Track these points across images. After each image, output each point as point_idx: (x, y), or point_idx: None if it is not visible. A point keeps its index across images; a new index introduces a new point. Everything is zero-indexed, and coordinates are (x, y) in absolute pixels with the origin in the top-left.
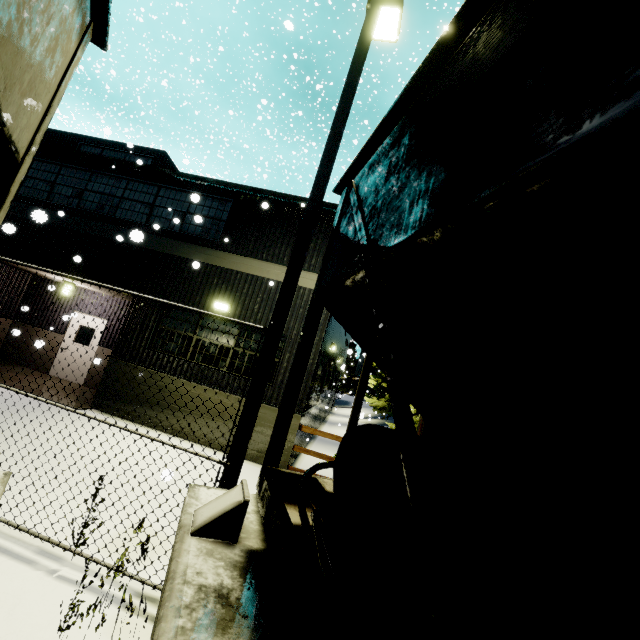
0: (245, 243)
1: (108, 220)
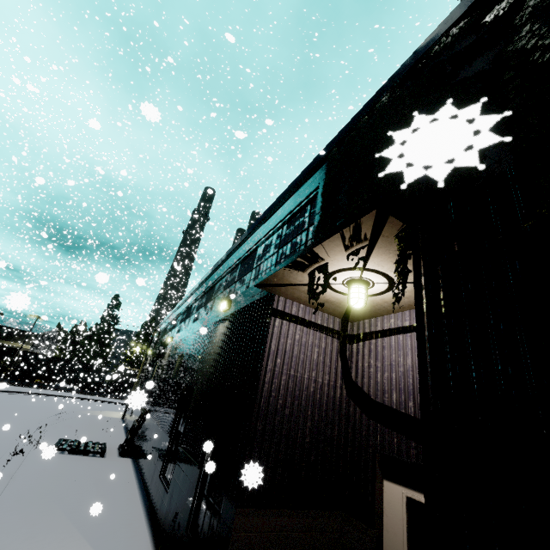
0: (11, 339)
1: None
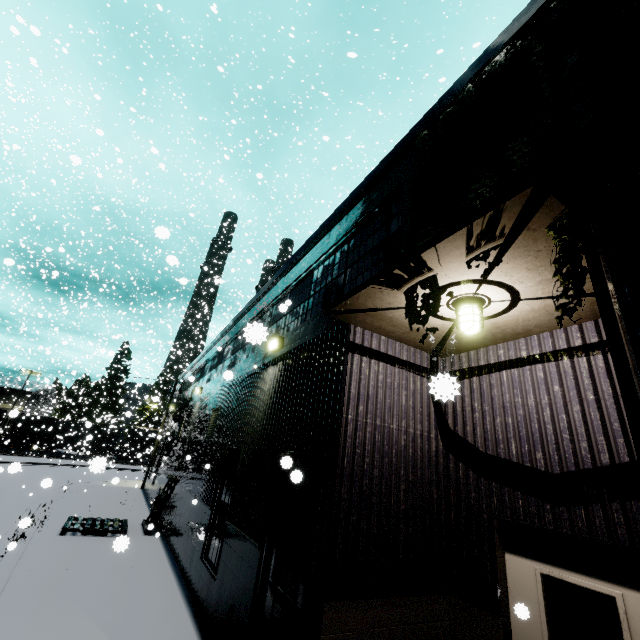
0: None
1: None
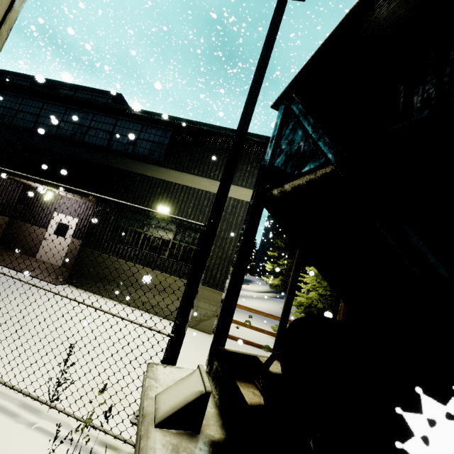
0: (181, 162)
1: (79, 143)
